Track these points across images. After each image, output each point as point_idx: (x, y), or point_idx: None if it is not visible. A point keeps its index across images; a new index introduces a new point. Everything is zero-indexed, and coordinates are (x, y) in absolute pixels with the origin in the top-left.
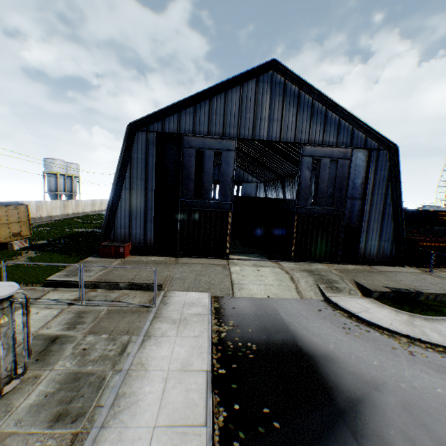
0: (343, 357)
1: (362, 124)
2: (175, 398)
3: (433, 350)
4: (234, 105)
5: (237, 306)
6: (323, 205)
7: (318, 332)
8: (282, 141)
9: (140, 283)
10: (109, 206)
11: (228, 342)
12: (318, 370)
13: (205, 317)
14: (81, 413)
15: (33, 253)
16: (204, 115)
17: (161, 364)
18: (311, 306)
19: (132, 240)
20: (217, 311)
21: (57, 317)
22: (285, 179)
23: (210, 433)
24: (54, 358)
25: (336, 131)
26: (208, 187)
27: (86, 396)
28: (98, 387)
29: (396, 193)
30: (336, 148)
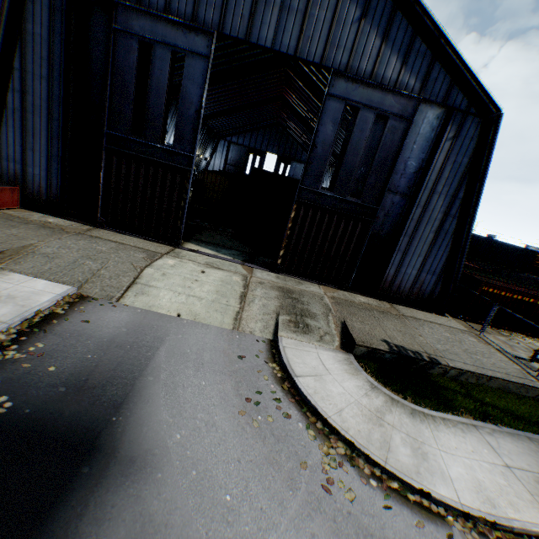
0: (170, 470)
1: (453, 54)
2: None
3: (380, 486)
4: None
5: (97, 320)
6: (344, 194)
7: (186, 400)
8: (299, 57)
9: None
10: None
11: None
12: (72, 497)
13: None
14: None
15: None
16: None
17: None
18: (236, 346)
19: (29, 184)
20: (44, 321)
21: None
22: None
23: None
24: None
25: (402, 59)
26: (155, 117)
27: None
28: None
29: (472, 199)
30: (393, 92)
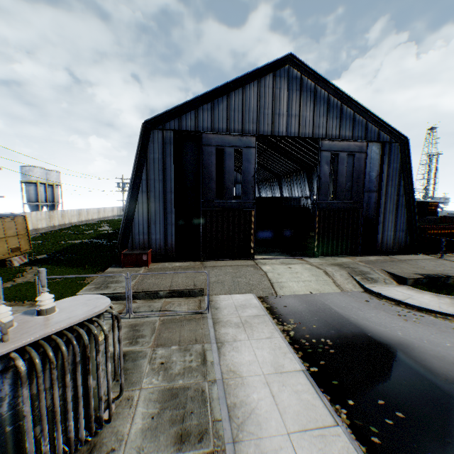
0: (416, 343)
1: (375, 118)
2: (290, 401)
3: None
4: (252, 101)
5: (288, 305)
6: (342, 199)
7: (378, 322)
8: (301, 136)
9: (181, 289)
10: (125, 211)
11: (302, 340)
12: (403, 357)
13: (265, 318)
14: (202, 431)
15: (37, 269)
16: (222, 111)
17: (252, 369)
18: (356, 298)
19: (152, 246)
20: (271, 311)
21: (110, 333)
22: (282, 178)
23: (347, 432)
24: (134, 376)
25: (352, 125)
26: (229, 186)
27: (196, 412)
28: (203, 401)
29: (408, 184)
30: (353, 142)
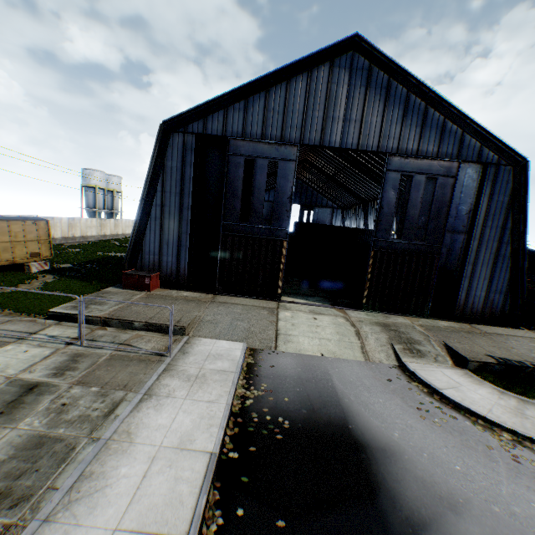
0: (410, 453)
1: (477, 128)
2: (157, 489)
3: None
4: (298, 99)
5: (278, 365)
6: (410, 239)
7: (380, 412)
8: (361, 149)
9: (159, 324)
10: (135, 226)
11: (253, 413)
12: (370, 469)
13: (230, 376)
14: (26, 496)
15: (51, 277)
16: (258, 112)
17: (153, 436)
18: (379, 373)
19: (163, 269)
20: (249, 369)
21: (47, 358)
22: (368, 204)
23: None
24: (22, 413)
25: (439, 137)
26: (258, 207)
27: (42, 471)
28: (62, 460)
29: (519, 227)
30: (437, 160)
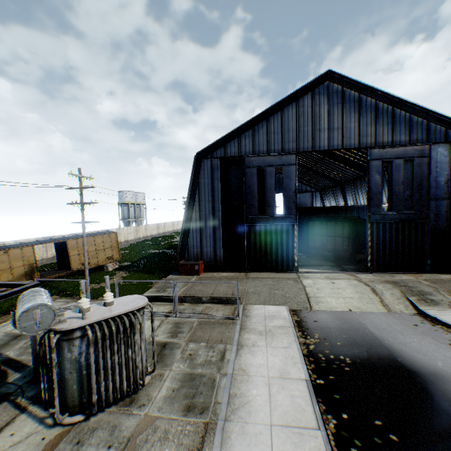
0: None
1: (439, 116)
2: (283, 402)
3: None
4: (291, 121)
5: (319, 320)
6: (399, 210)
7: (418, 348)
8: (345, 148)
9: (220, 297)
10: (182, 228)
11: (319, 354)
12: (429, 387)
13: (289, 329)
14: (205, 407)
15: (122, 273)
16: (262, 135)
17: (260, 370)
18: (403, 320)
19: (204, 257)
20: (299, 324)
21: (160, 327)
22: (344, 185)
23: (325, 436)
24: (168, 360)
25: (407, 129)
26: (271, 202)
27: (204, 393)
28: (212, 387)
29: None
30: (410, 146)
